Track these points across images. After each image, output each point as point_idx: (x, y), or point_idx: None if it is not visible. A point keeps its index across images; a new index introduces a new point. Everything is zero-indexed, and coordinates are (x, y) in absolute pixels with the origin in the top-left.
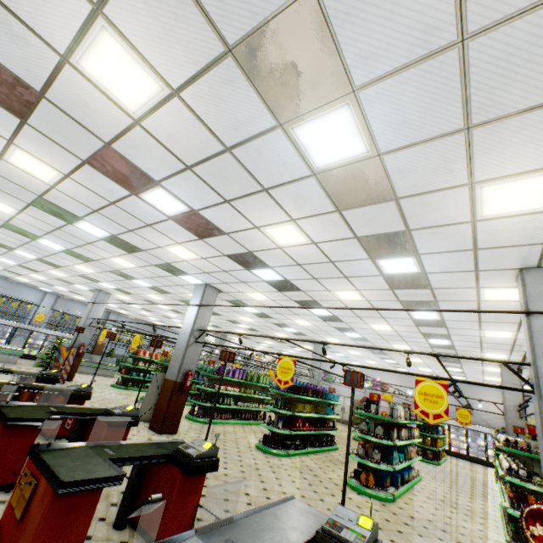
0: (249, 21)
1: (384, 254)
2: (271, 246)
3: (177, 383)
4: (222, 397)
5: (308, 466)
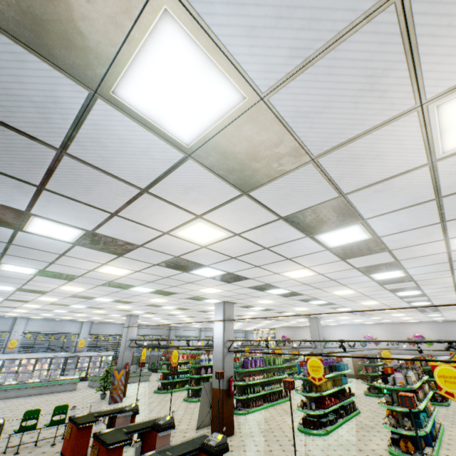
0: (298, 208)
1: (377, 271)
2: (285, 279)
3: (224, 391)
4: (252, 386)
5: (349, 440)
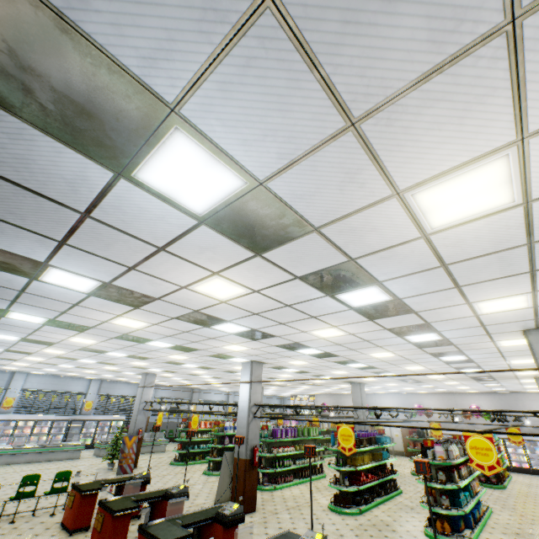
0: (312, 269)
1: (410, 333)
2: (315, 338)
3: (247, 461)
4: (281, 459)
5: (383, 520)
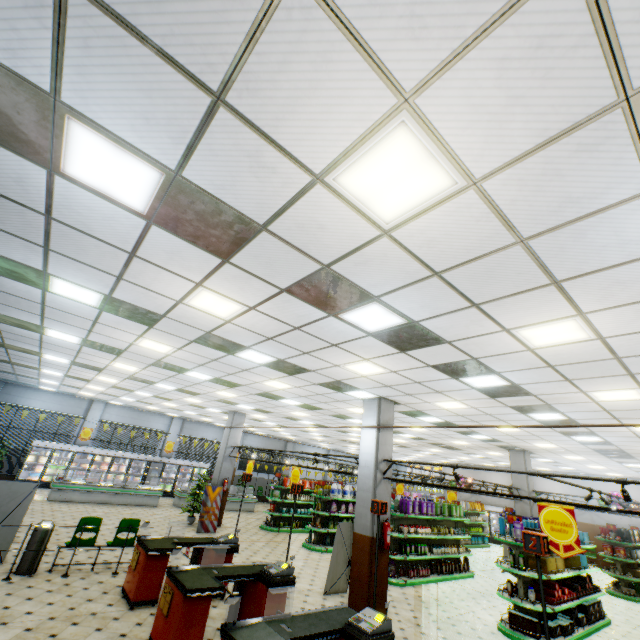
0: None
1: None
2: (516, 349)
3: (374, 540)
4: (412, 543)
5: None
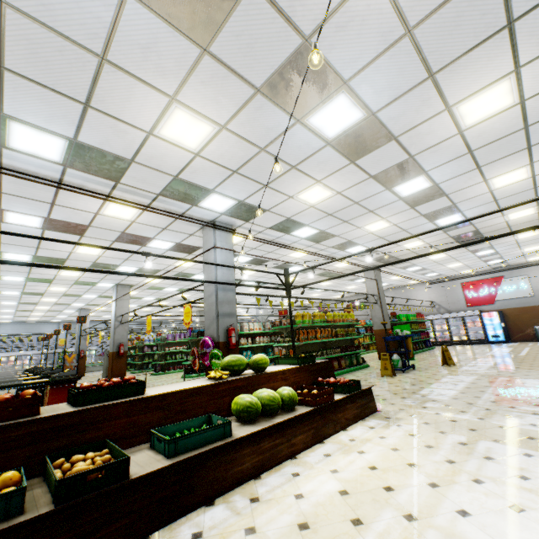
0: None
1: (142, 242)
2: (96, 257)
3: (115, 353)
4: (176, 355)
5: None
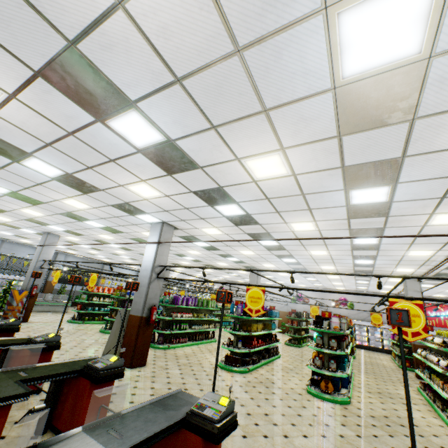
0: None
1: (362, 184)
2: (246, 180)
3: (143, 319)
4: (179, 323)
5: (269, 379)
